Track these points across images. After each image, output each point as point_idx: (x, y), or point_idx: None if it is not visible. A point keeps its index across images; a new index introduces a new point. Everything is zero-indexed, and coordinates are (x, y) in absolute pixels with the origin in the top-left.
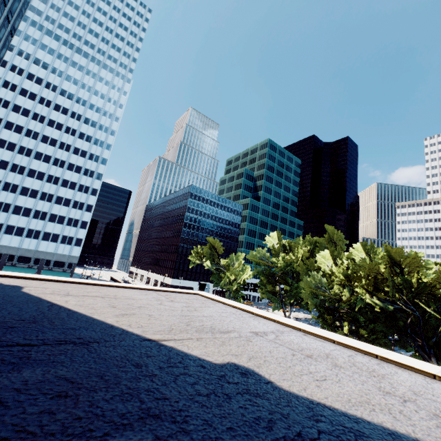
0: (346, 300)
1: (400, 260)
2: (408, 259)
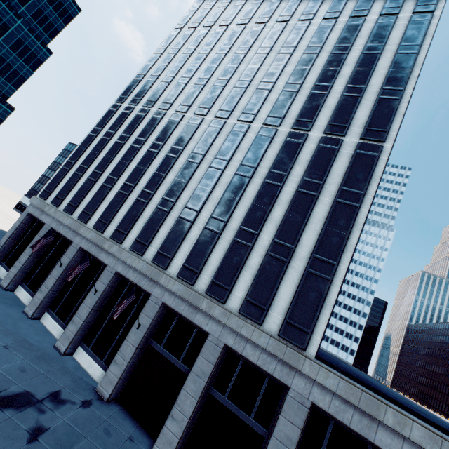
0: None
1: None
2: None
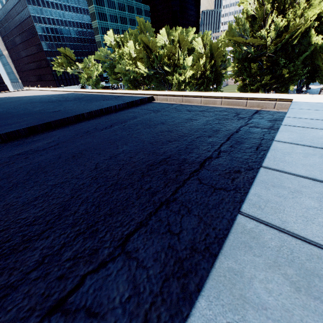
0: (139, 74)
1: (148, 44)
2: (151, 43)
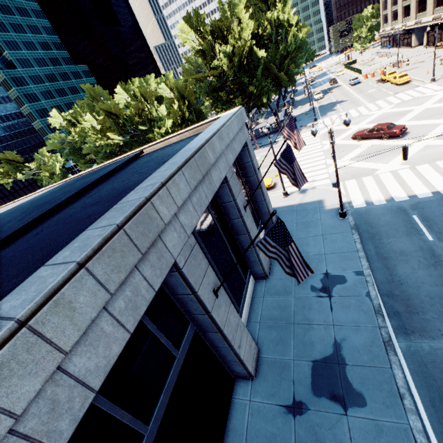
0: (113, 145)
1: (110, 110)
2: (113, 108)
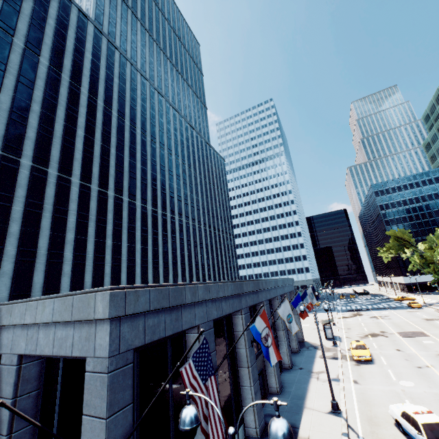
0: None
1: None
2: None
